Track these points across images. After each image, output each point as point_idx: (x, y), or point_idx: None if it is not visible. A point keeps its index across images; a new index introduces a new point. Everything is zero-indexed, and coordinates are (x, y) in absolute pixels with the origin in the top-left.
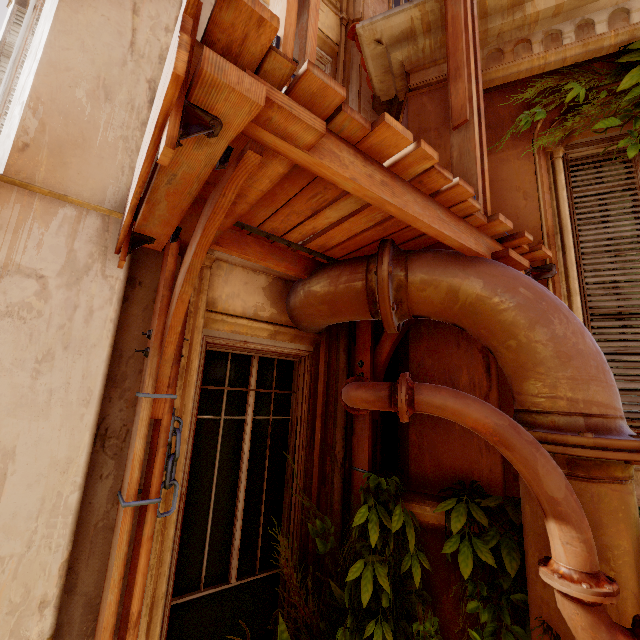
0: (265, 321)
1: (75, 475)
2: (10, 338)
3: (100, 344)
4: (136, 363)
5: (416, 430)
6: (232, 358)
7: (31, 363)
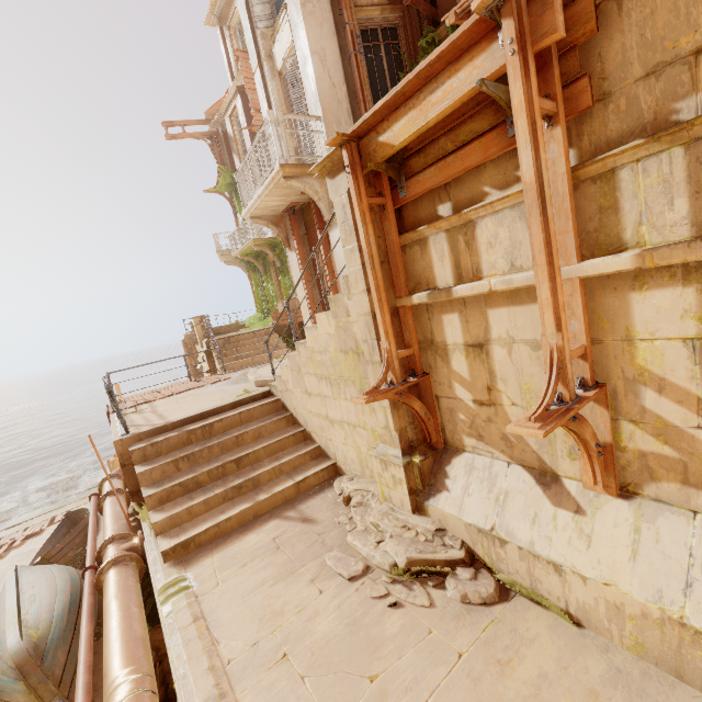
0: (376, 5)
1: (338, 55)
2: (313, 21)
3: (331, 18)
4: (340, 26)
5: (440, 10)
6: (370, 32)
7: (319, 27)
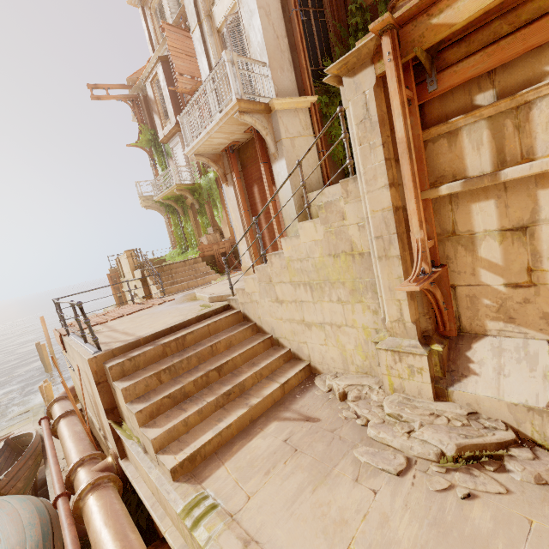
0: None
1: (281, 12)
2: None
3: None
4: None
5: None
6: None
7: None
